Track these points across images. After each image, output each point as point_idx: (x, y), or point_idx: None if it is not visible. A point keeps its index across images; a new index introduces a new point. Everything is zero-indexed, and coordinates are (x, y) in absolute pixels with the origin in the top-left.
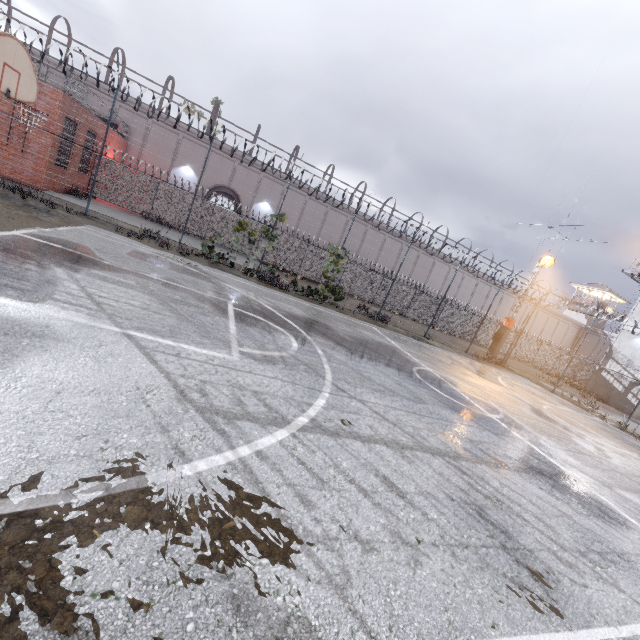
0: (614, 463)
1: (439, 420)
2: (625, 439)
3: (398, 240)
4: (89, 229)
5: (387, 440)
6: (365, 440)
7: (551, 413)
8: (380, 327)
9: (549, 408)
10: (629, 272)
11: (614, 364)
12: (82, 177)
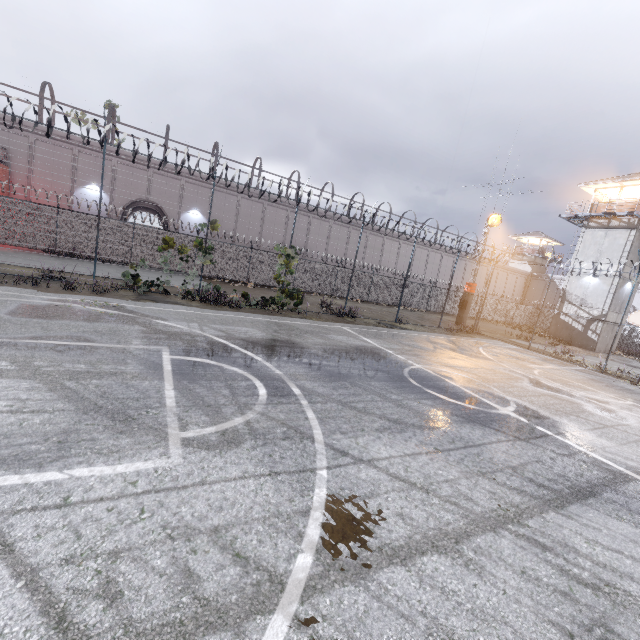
0: (634, 425)
1: (466, 449)
2: (614, 384)
3: (344, 225)
4: None
5: (432, 535)
6: (405, 556)
7: (546, 379)
8: (350, 324)
9: (540, 372)
10: (566, 216)
11: (569, 306)
12: None
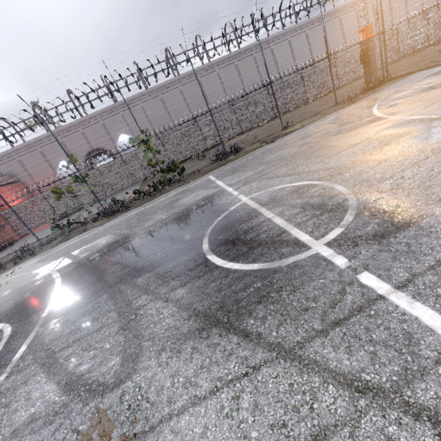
0: None
1: None
2: None
3: (228, 64)
4: None
5: None
6: None
7: None
8: (224, 166)
9: None
10: None
11: None
12: (3, 233)
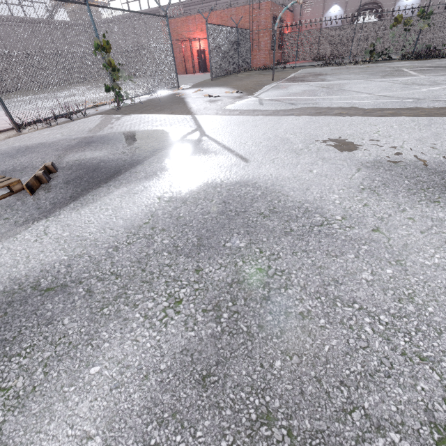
0: None
1: None
2: None
3: None
4: (305, 70)
5: None
6: None
7: None
8: None
9: None
10: None
11: None
12: (279, 52)
